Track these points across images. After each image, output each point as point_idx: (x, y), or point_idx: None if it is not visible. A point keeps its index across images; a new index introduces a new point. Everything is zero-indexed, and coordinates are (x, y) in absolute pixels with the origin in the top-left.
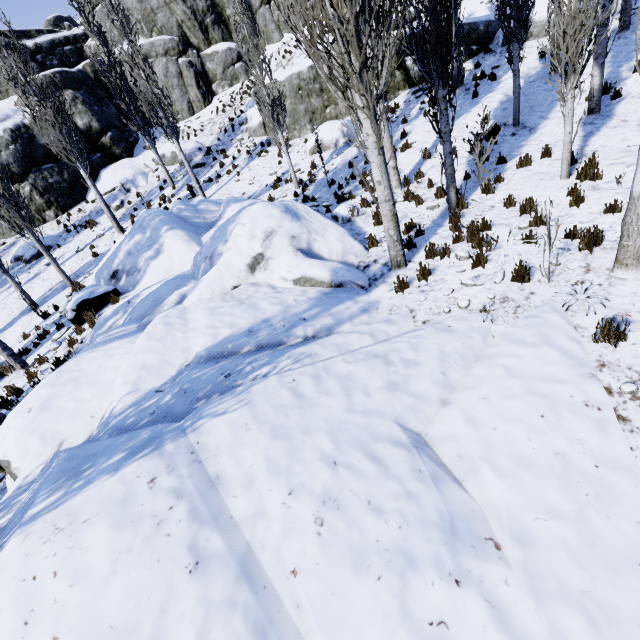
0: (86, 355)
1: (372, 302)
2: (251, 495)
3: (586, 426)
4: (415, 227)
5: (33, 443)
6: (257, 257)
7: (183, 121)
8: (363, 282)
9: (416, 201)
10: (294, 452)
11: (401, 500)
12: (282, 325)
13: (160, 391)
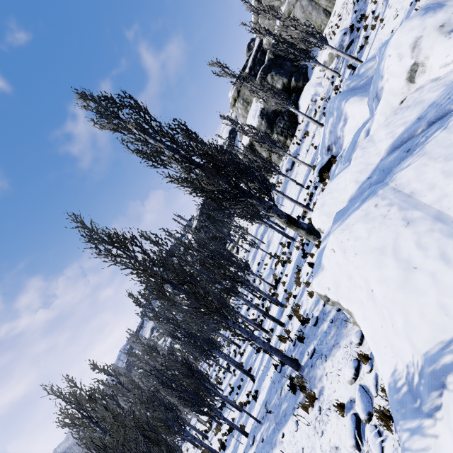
0: (330, 184)
1: None
2: (435, 191)
3: None
4: None
5: (324, 218)
6: (411, 69)
7: (326, 27)
8: None
9: None
10: None
11: None
12: (447, 99)
13: (369, 178)
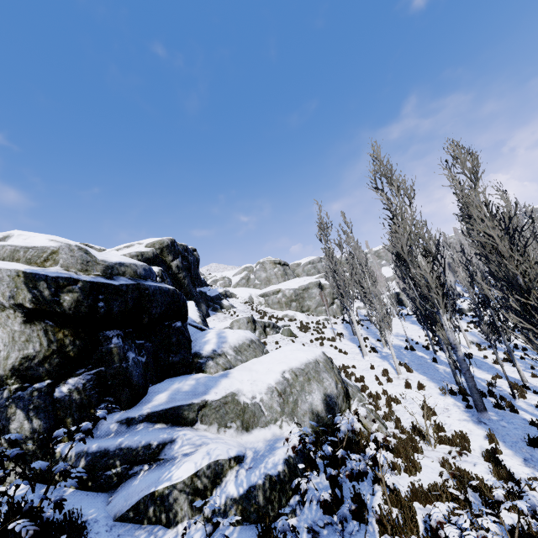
0: None
1: None
2: None
3: None
4: None
5: None
6: None
7: None
8: None
9: None
10: None
11: None
12: None
13: None
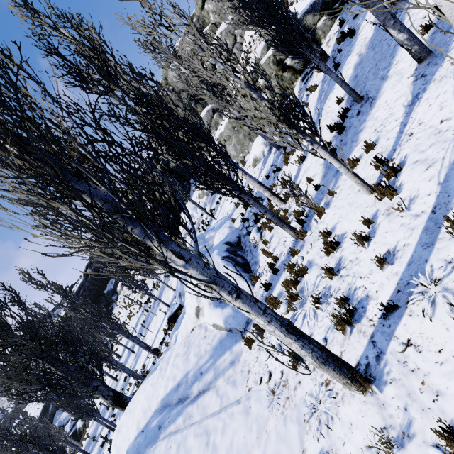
0: (142, 385)
1: (238, 353)
2: None
3: None
4: (278, 259)
5: (115, 452)
6: (197, 309)
7: None
8: (241, 327)
9: None
10: None
11: None
12: (191, 380)
13: (143, 431)
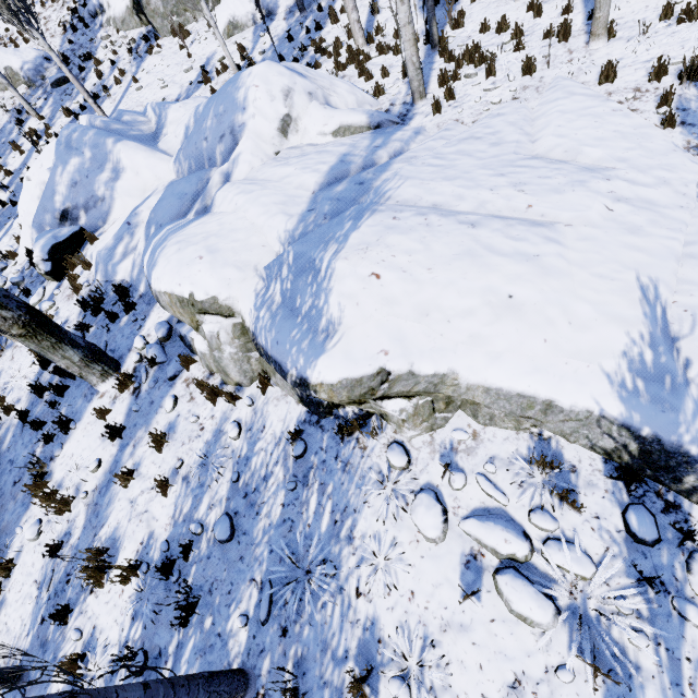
0: (182, 233)
1: (418, 127)
2: (468, 200)
3: (620, 118)
4: None
5: (231, 273)
6: (285, 119)
7: None
8: (396, 119)
9: (395, 50)
10: (472, 180)
11: (554, 171)
12: (365, 153)
13: (312, 210)
